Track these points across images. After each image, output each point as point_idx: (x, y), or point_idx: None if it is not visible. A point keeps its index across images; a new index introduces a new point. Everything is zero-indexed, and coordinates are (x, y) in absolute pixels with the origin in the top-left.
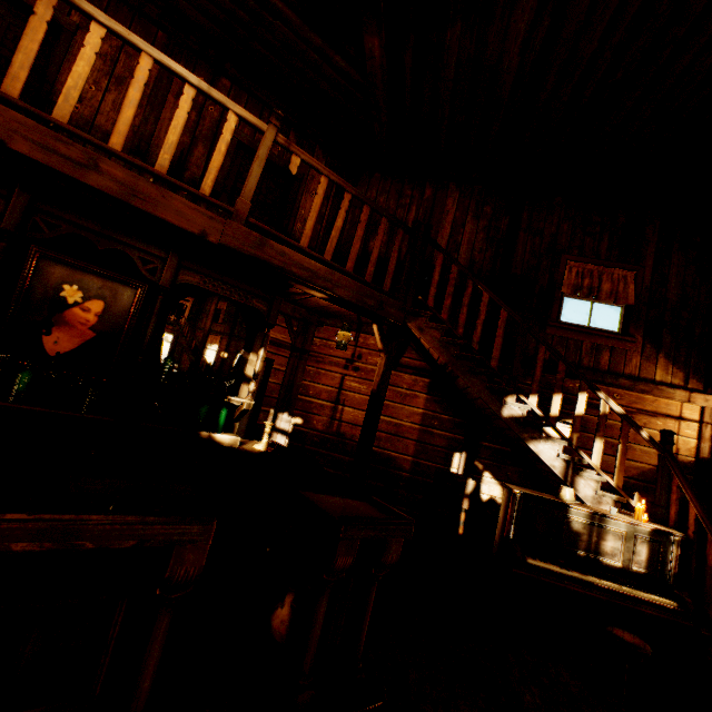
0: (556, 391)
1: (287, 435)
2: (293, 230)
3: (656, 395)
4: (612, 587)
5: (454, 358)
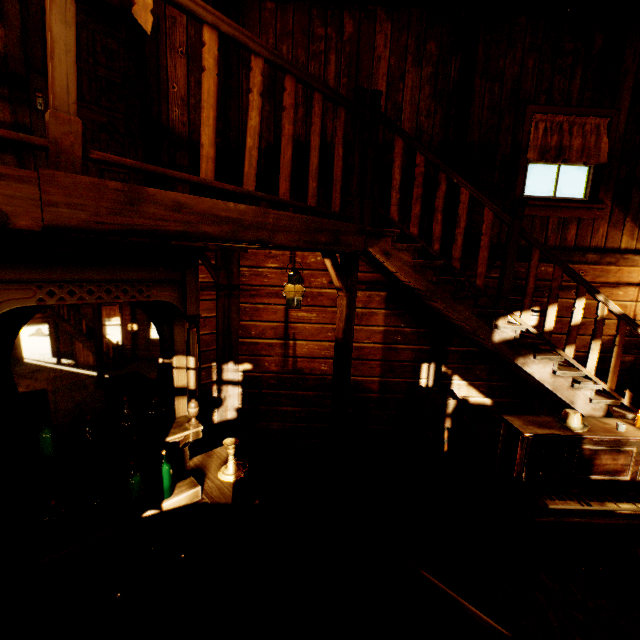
0: (552, 301)
1: (239, 384)
2: (169, 121)
3: (622, 265)
4: (630, 510)
5: (432, 285)
